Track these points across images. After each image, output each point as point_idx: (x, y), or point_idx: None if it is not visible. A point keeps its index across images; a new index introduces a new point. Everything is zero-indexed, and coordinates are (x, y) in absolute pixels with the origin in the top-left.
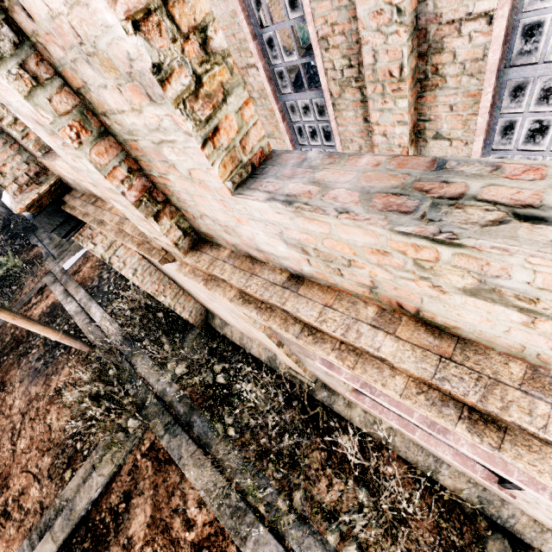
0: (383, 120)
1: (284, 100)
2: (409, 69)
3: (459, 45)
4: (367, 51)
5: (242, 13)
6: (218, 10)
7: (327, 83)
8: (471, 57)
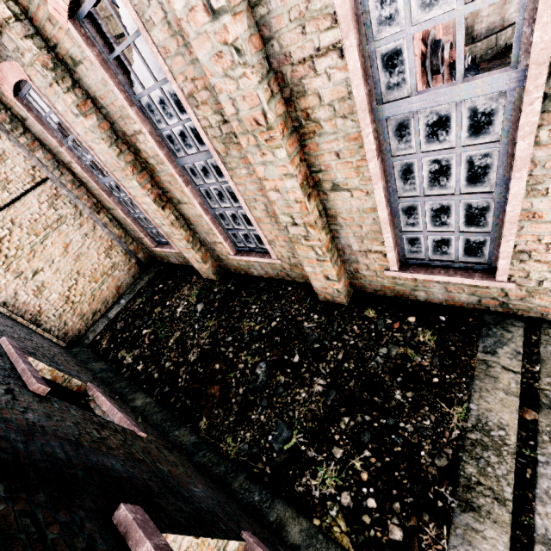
0: (136, 194)
1: (102, 183)
2: (124, 162)
3: (144, 147)
4: (98, 153)
5: (46, 131)
6: (35, 129)
7: (110, 171)
8: (154, 154)
